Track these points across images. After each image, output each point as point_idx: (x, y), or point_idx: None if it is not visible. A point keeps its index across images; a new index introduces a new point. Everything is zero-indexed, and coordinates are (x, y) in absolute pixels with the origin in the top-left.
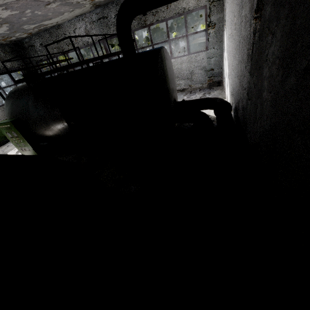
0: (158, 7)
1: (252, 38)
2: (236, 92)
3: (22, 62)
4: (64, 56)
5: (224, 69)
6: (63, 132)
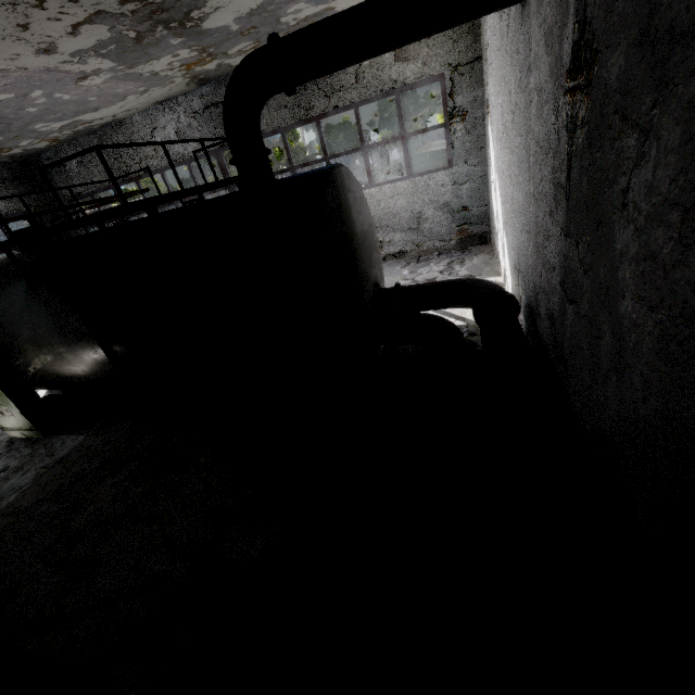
0: (322, 74)
1: (566, 143)
2: (527, 268)
3: (37, 199)
4: (148, 184)
5: (494, 209)
6: (96, 369)
